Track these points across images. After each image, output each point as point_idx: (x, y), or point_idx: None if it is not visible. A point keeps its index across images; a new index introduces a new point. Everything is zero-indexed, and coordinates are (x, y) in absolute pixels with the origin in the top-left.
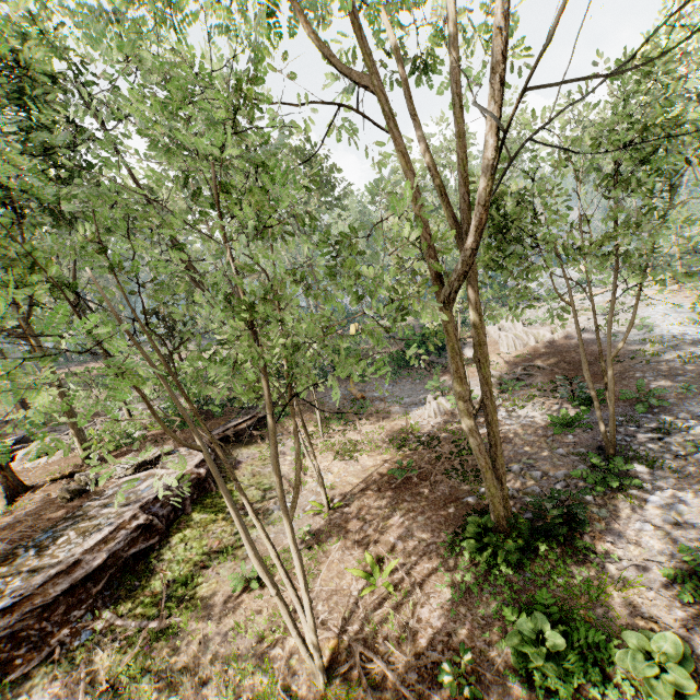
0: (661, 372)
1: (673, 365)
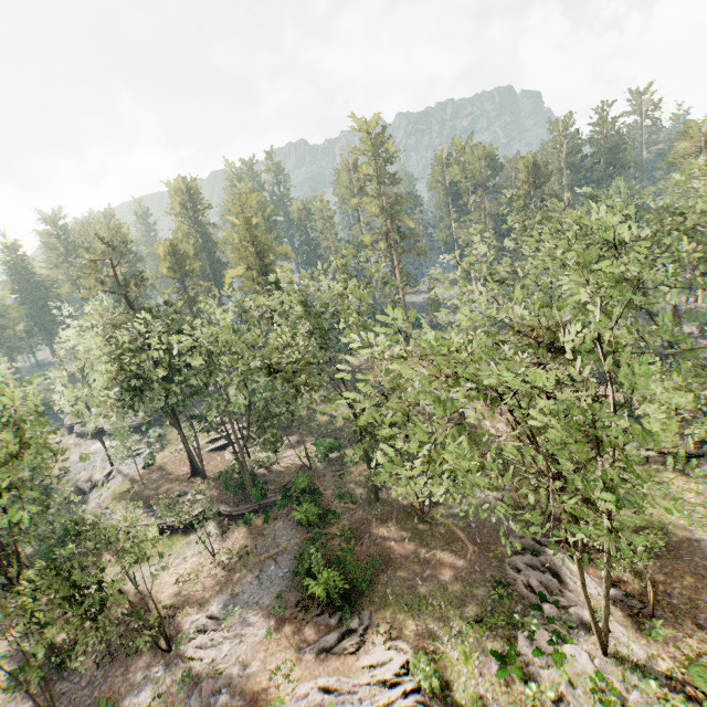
0: None
1: None
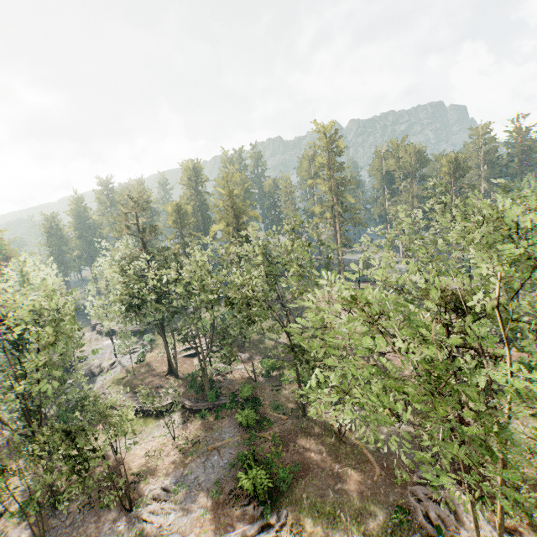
0: None
1: None
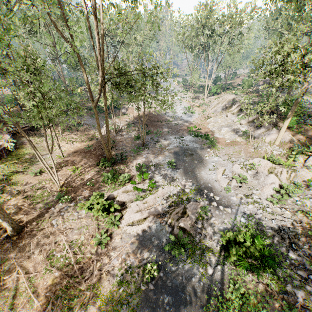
0: (168, 127)
1: (172, 125)
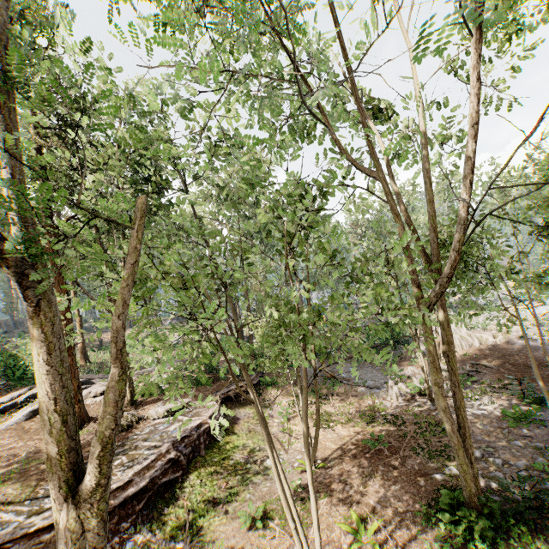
0: None
1: None
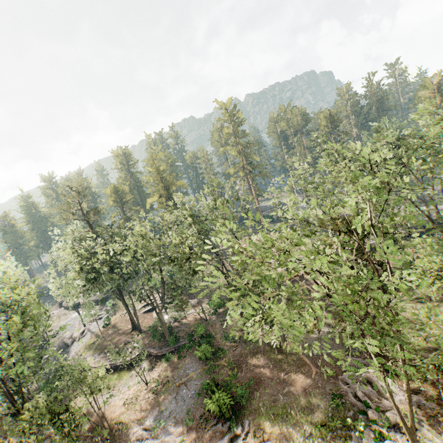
0: None
1: None
